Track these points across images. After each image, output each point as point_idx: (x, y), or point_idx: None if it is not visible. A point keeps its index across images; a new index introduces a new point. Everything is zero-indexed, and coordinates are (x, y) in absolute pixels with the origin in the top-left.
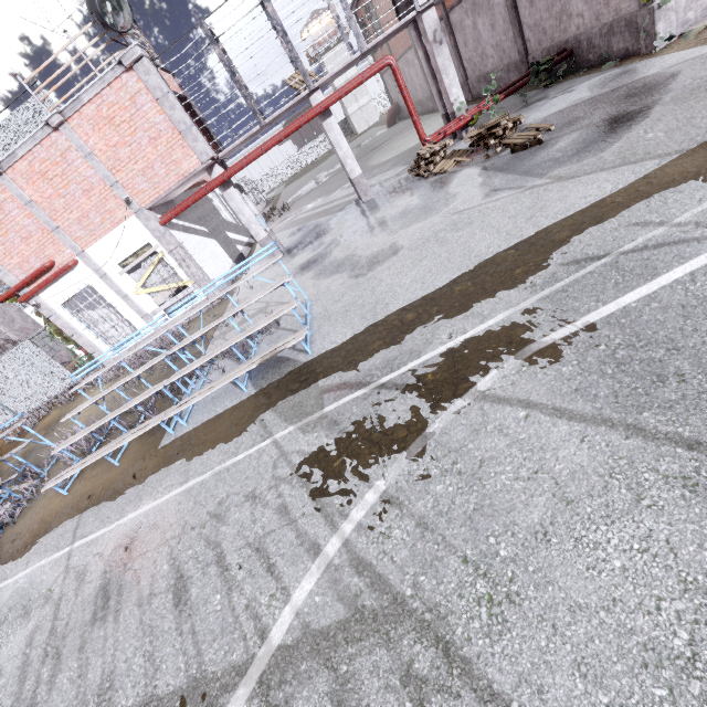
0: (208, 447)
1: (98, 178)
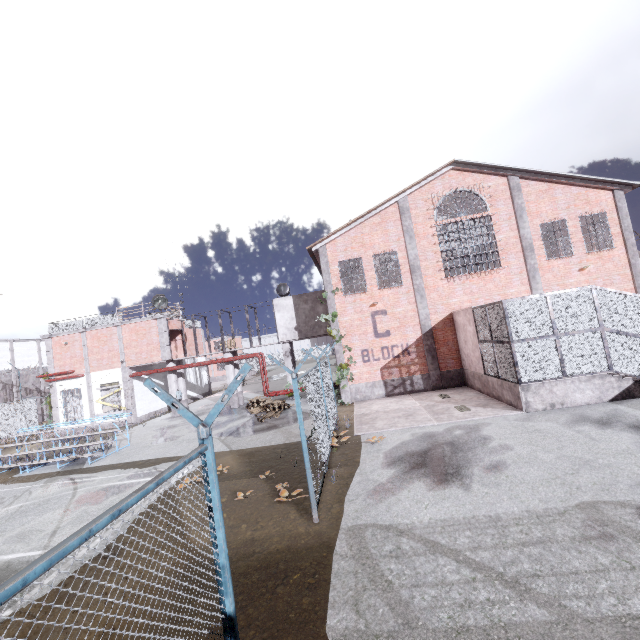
0: (20, 482)
1: (118, 348)
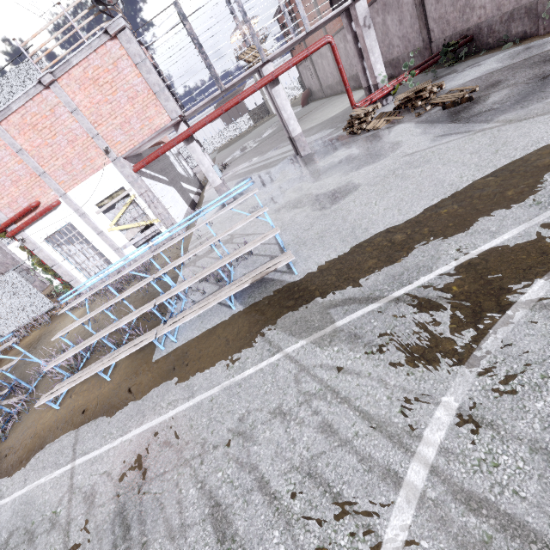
0: (207, 362)
1: (82, 130)
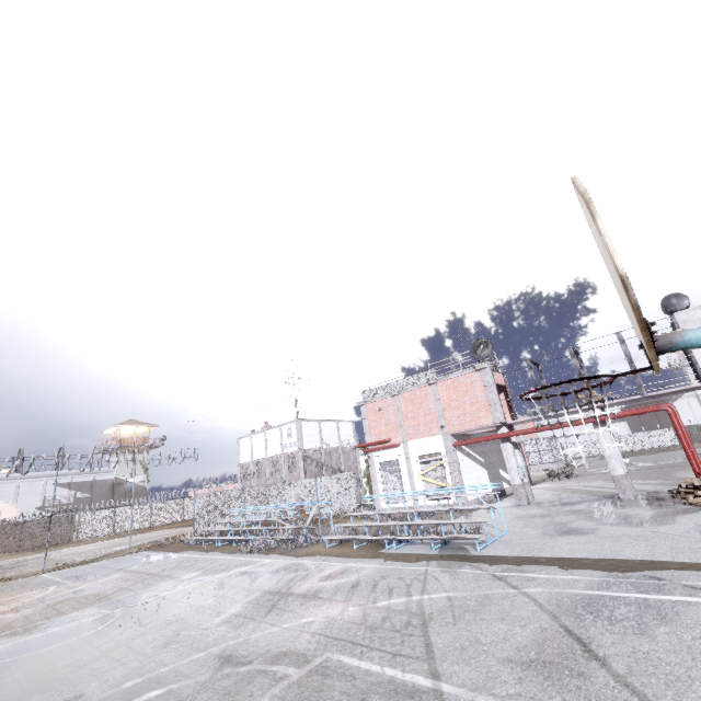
0: (398, 560)
1: (435, 410)
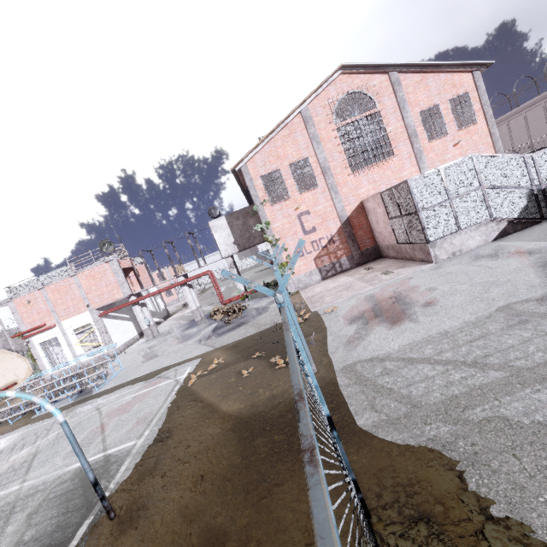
0: (42, 420)
1: (80, 295)
